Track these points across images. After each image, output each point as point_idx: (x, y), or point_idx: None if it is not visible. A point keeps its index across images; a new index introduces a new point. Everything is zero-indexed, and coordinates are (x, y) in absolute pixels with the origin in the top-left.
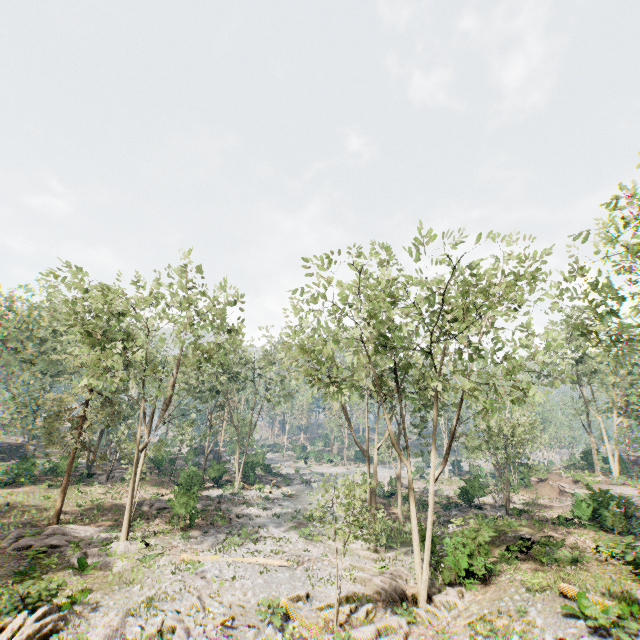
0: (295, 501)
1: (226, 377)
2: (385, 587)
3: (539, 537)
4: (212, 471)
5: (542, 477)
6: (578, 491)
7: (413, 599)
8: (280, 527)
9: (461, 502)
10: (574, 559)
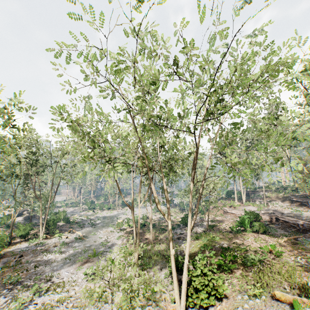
0: (84, 241)
1: (29, 164)
2: None
3: (231, 244)
4: (18, 231)
5: (214, 205)
6: (233, 211)
7: None
8: (70, 269)
9: (179, 223)
10: (259, 260)
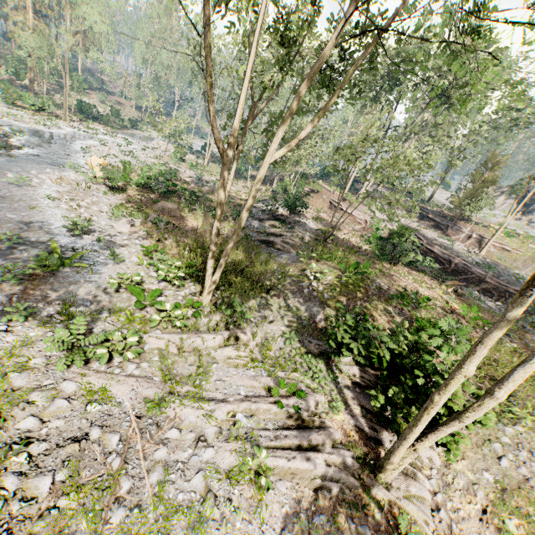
0: None
1: None
2: (333, 472)
3: (390, 285)
4: None
5: (314, 189)
6: (353, 212)
7: (363, 461)
8: None
9: None
10: None
